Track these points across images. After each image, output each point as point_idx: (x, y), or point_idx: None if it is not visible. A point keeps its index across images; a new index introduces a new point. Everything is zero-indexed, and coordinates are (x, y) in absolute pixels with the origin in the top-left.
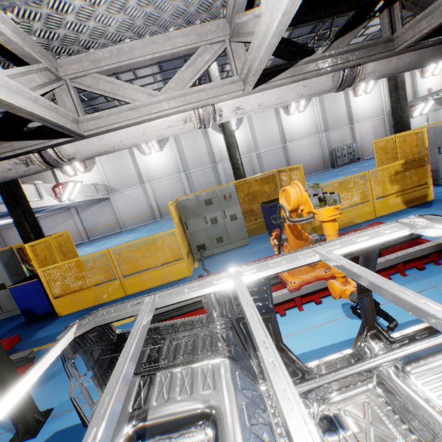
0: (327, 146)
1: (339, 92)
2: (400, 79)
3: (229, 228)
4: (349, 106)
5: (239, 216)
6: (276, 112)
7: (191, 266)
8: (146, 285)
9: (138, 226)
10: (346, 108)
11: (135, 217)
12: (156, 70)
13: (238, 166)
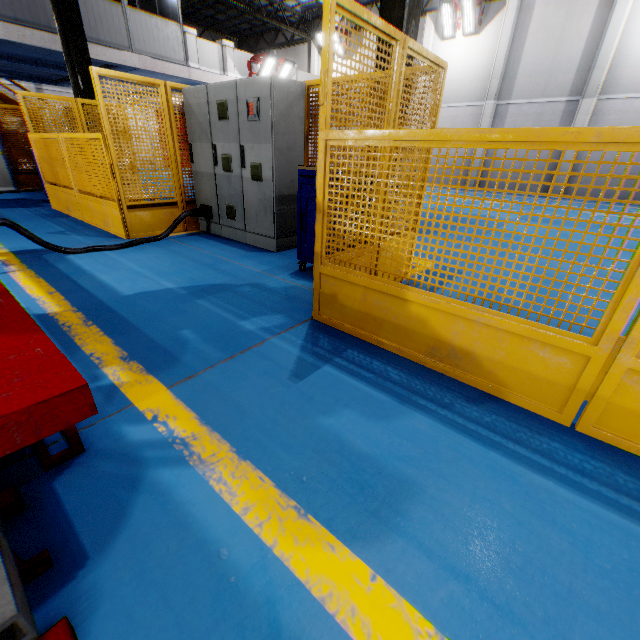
0: None
1: None
2: None
3: (247, 197)
4: None
5: (266, 175)
6: None
7: (153, 228)
8: (94, 219)
9: None
10: None
11: None
12: None
13: None
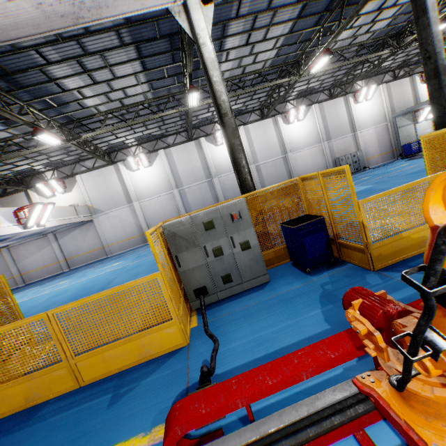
0: (330, 156)
1: (339, 99)
2: (440, 62)
3: (240, 262)
4: (351, 113)
5: (253, 243)
6: (274, 122)
7: (187, 325)
8: (113, 367)
9: (126, 251)
10: (347, 115)
11: (122, 241)
12: (138, 67)
13: (245, 174)
